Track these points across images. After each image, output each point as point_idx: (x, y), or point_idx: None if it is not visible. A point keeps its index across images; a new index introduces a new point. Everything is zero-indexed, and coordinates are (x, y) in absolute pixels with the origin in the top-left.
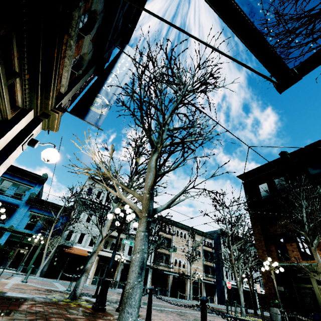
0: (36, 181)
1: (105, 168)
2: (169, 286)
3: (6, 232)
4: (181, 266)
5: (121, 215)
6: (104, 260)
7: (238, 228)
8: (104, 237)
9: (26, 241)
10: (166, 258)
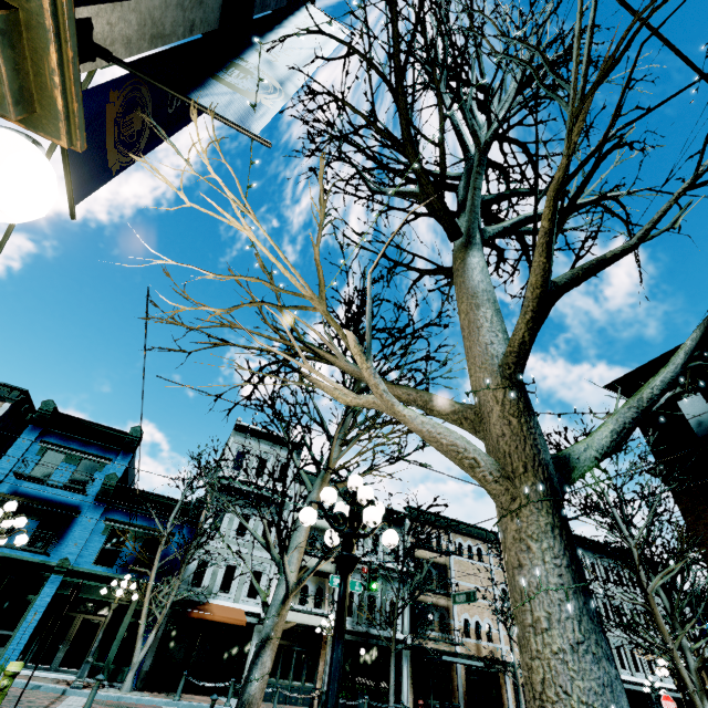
0: (118, 446)
1: (297, 274)
2: (459, 694)
3: (52, 576)
4: (483, 636)
5: (339, 510)
6: (288, 632)
7: (632, 525)
8: (292, 587)
9: (99, 595)
10: (442, 618)
